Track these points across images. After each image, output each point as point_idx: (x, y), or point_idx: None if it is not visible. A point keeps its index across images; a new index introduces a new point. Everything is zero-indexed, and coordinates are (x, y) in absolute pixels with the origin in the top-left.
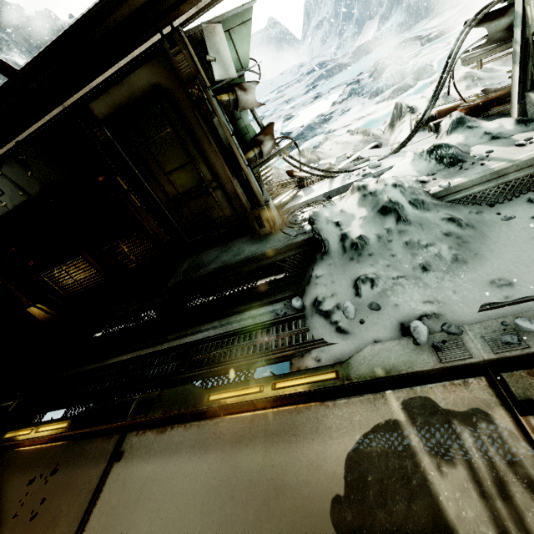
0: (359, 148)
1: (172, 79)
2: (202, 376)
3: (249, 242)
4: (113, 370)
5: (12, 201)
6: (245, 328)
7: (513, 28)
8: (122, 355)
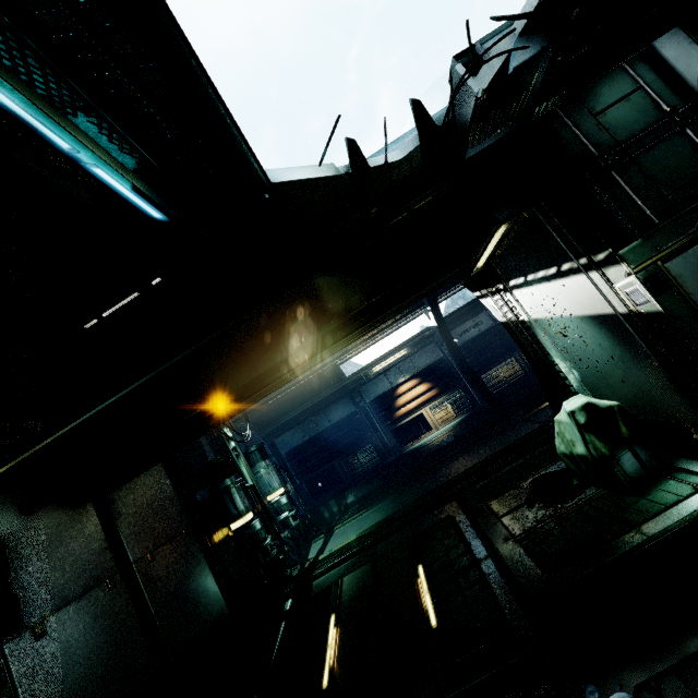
0: None
1: None
2: None
3: None
4: None
5: (485, 327)
6: None
7: None
8: None
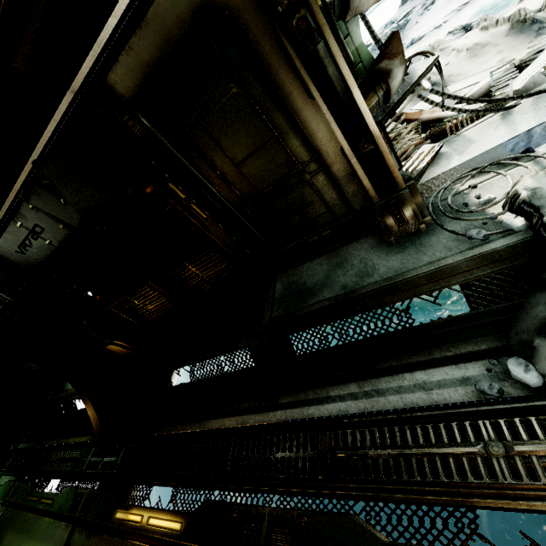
0: (542, 42)
1: None
2: (364, 499)
3: (377, 249)
4: (218, 444)
5: (56, 237)
6: (420, 412)
7: None
8: (222, 418)
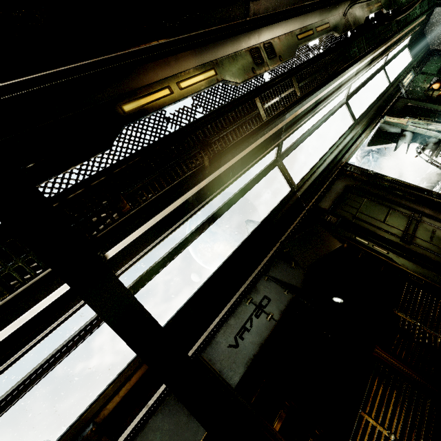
0: None
1: (351, 181)
2: None
3: None
4: None
5: (278, 306)
6: None
7: (436, 143)
8: None
